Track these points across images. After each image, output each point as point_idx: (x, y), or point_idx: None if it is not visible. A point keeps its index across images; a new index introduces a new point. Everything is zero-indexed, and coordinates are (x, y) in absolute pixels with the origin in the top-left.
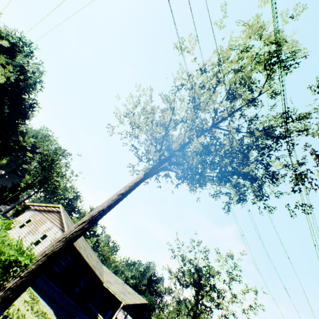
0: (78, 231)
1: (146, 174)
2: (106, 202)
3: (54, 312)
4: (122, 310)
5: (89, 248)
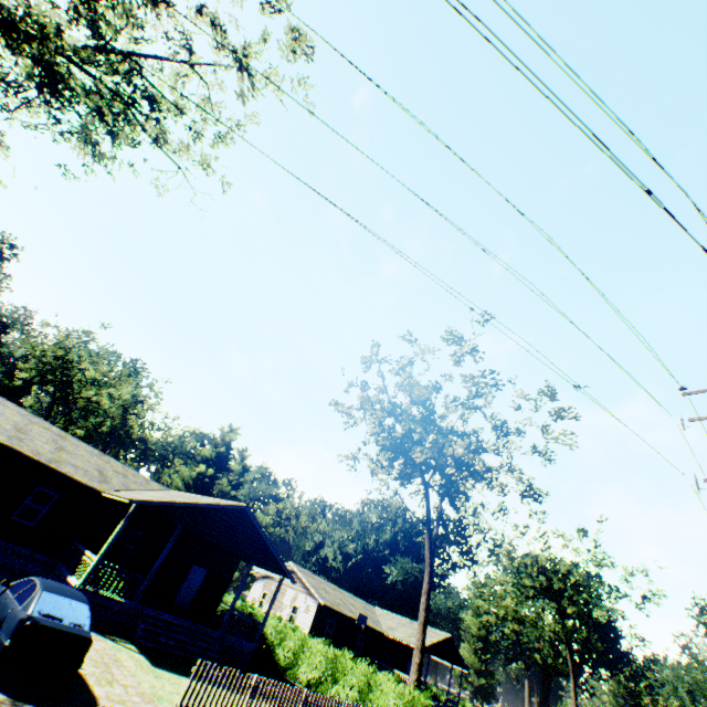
0: None
1: None
2: None
3: None
4: (304, 589)
5: (83, 448)
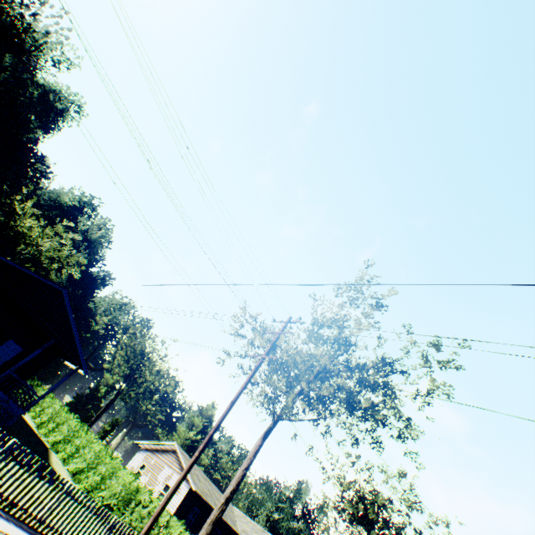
0: (220, 513)
1: (263, 438)
2: (235, 480)
3: None
4: None
5: (214, 488)
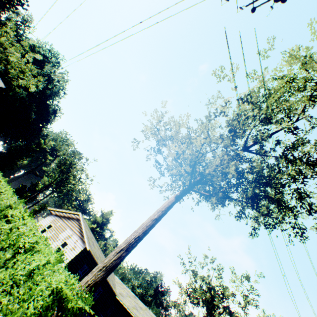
0: (117, 259)
1: (177, 197)
2: (141, 228)
3: None
4: None
5: (104, 257)
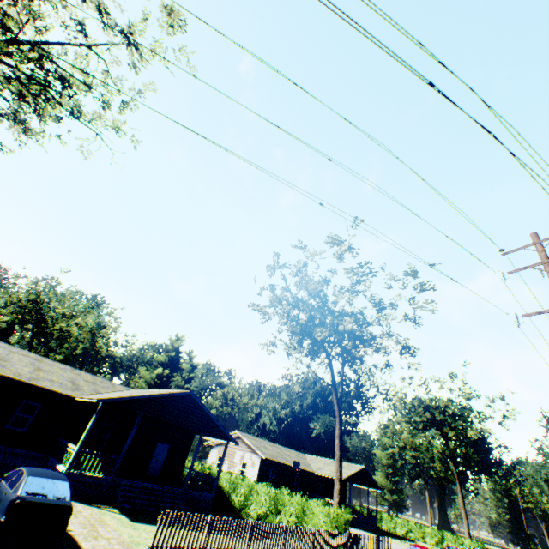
0: None
1: None
2: None
3: None
4: (249, 449)
5: (57, 367)
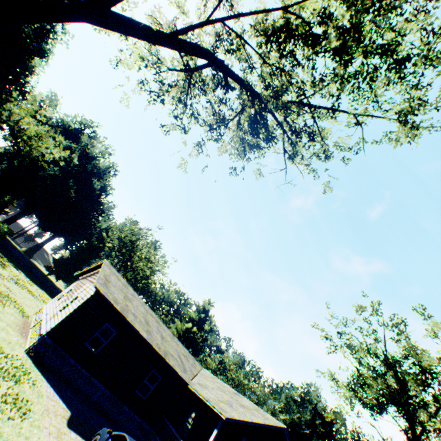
0: None
1: None
2: None
3: (71, 415)
4: None
5: (166, 332)
